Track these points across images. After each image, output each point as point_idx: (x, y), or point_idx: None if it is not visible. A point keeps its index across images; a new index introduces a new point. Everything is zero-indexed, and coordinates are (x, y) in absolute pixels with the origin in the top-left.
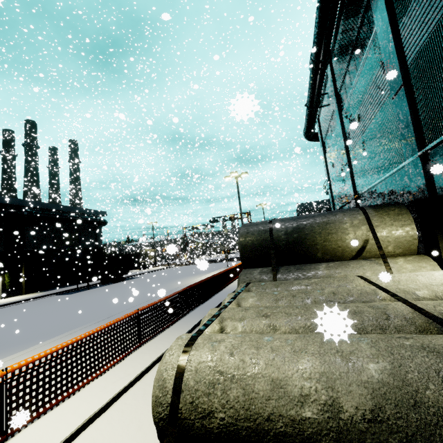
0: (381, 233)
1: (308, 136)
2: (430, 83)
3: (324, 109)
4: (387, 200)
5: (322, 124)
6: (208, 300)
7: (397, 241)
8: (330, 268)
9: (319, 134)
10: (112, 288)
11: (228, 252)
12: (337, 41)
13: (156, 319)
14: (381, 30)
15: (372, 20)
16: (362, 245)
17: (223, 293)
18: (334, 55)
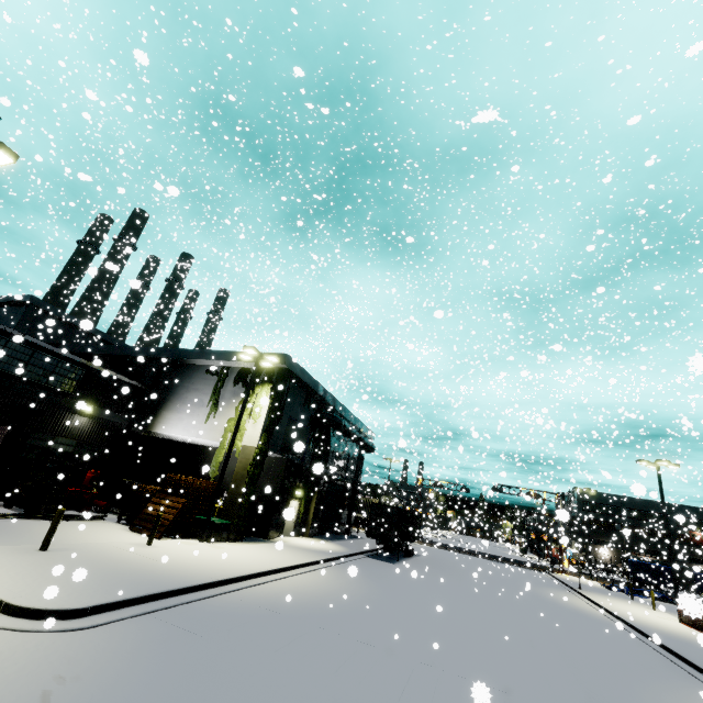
0: None
1: None
2: None
3: None
4: None
5: None
6: None
7: None
8: None
9: None
10: (444, 572)
11: (582, 563)
12: None
13: None
14: None
15: None
16: None
17: None
18: None
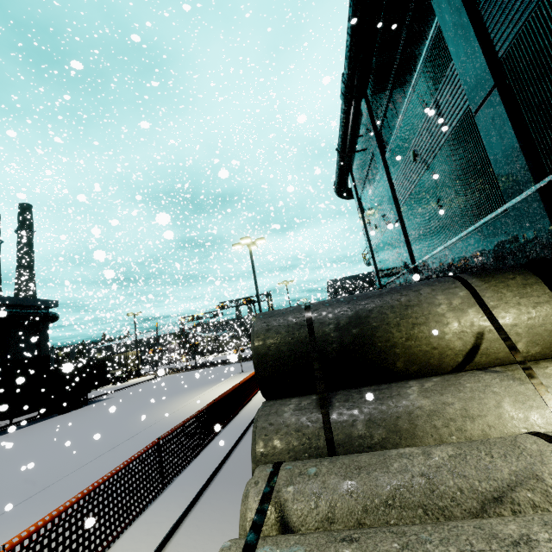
0: (504, 320)
1: (340, 192)
2: (548, 72)
3: (359, 157)
4: (470, 266)
5: (356, 177)
6: (205, 450)
7: (532, 332)
8: (429, 393)
9: (353, 190)
10: (53, 425)
11: (241, 350)
12: (373, 65)
13: (67, 546)
14: (448, 20)
15: (426, 19)
16: (473, 343)
17: (233, 428)
18: (370, 83)
